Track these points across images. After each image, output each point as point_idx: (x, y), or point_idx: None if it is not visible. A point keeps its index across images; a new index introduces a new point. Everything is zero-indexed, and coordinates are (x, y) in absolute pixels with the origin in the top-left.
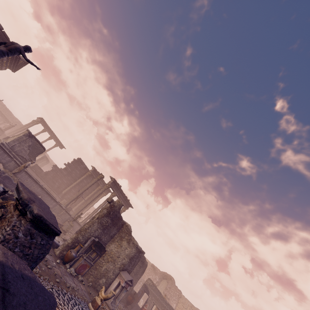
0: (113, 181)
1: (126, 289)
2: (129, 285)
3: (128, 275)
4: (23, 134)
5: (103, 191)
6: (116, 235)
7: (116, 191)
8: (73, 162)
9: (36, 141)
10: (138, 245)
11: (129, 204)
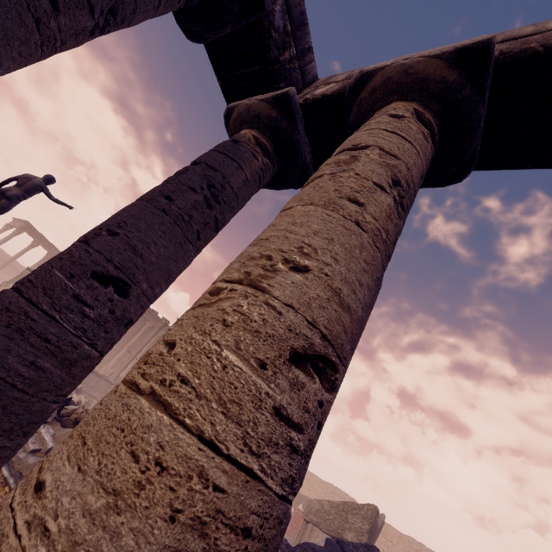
0: None
1: None
2: None
3: None
4: None
5: None
6: None
7: None
8: None
9: None
10: None
11: None
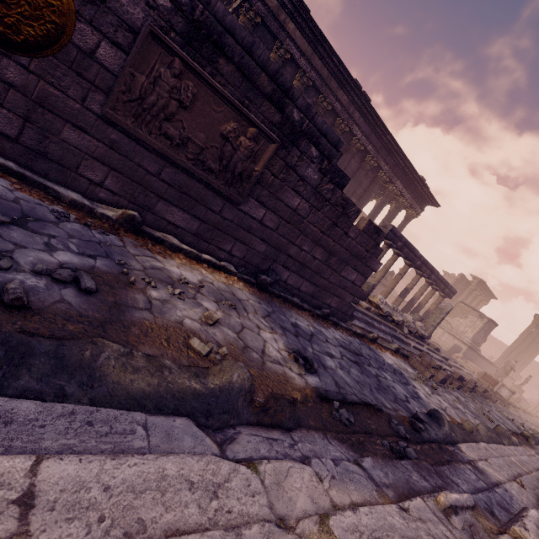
0: None
1: None
2: None
3: None
4: (483, 324)
5: (537, 333)
6: None
7: None
8: (454, 283)
9: (490, 323)
10: None
11: None
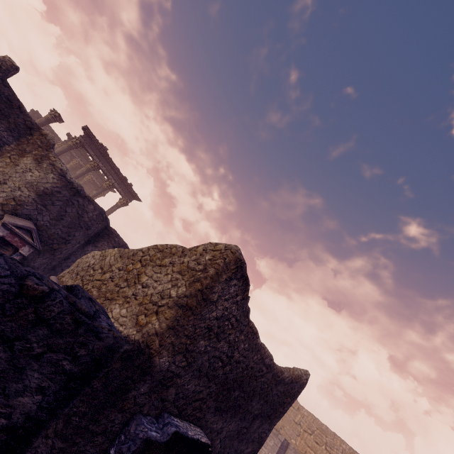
0: (86, 133)
1: (18, 252)
2: (24, 242)
3: (22, 221)
4: None
5: (65, 150)
6: (11, 146)
7: (98, 158)
8: None
9: None
10: (66, 171)
11: (132, 193)
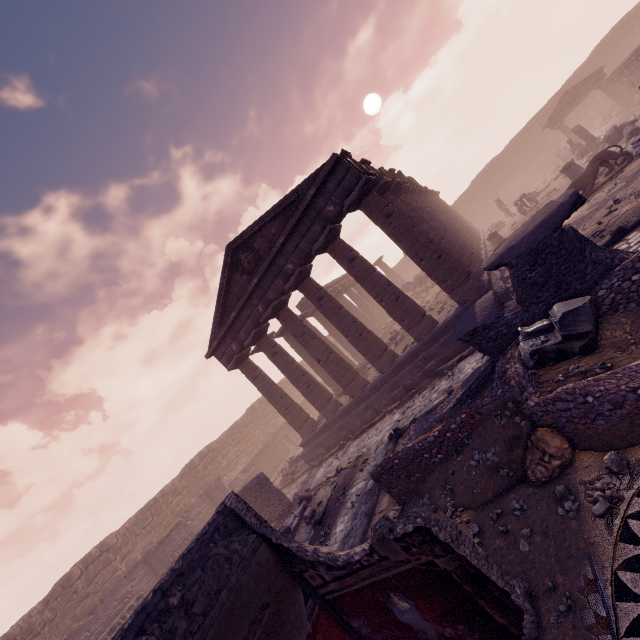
0: None
1: None
2: None
3: None
4: None
5: None
6: None
7: None
8: None
9: None
10: None
11: None
